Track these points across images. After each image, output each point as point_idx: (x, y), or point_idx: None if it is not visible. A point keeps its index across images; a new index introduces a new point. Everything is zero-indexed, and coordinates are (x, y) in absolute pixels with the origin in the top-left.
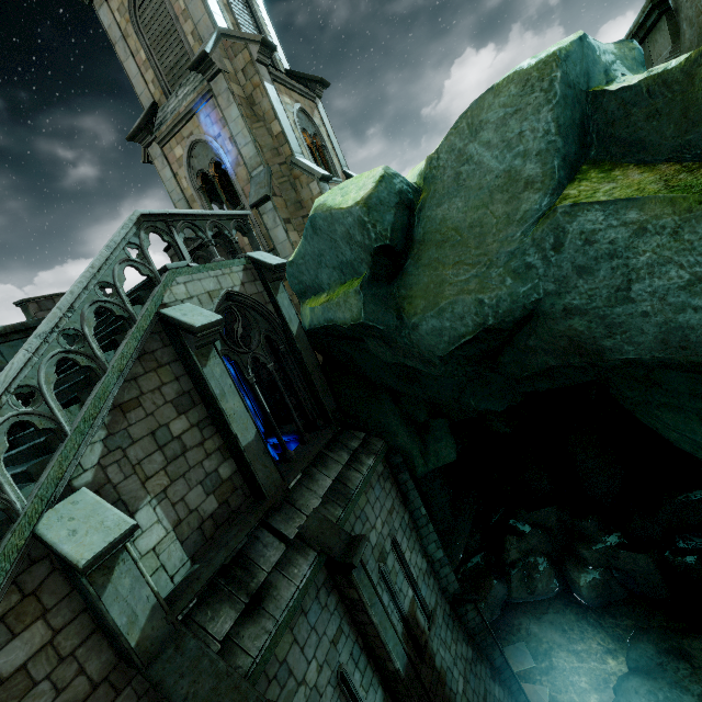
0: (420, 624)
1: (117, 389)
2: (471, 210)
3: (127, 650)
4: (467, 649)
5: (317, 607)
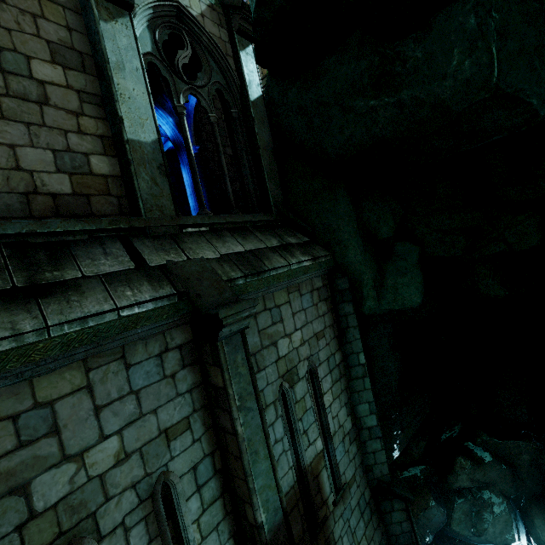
0: (323, 491)
1: None
2: None
3: None
4: None
5: (155, 369)
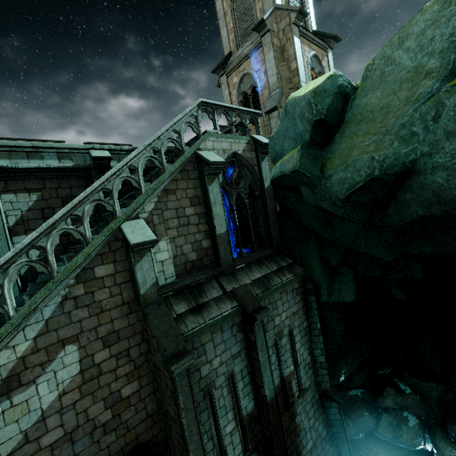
0: (292, 390)
1: (167, 182)
2: (384, 97)
3: (139, 294)
4: (323, 430)
5: (230, 333)
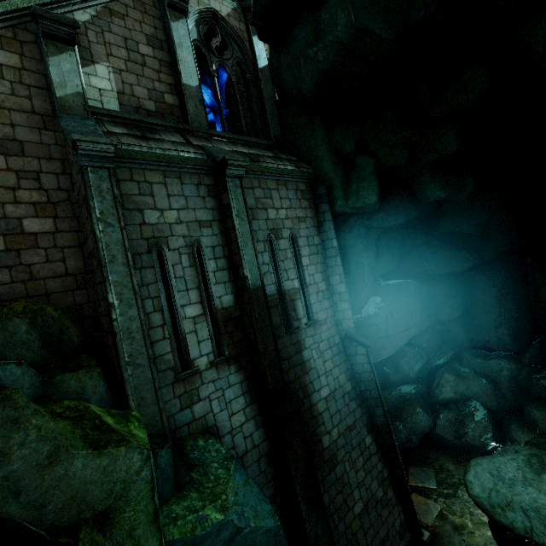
0: (298, 312)
1: None
2: None
3: (53, 94)
4: (346, 382)
5: (195, 191)
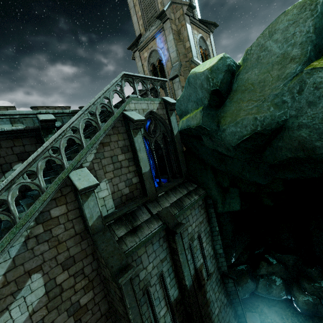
0: (203, 276)
1: (103, 137)
2: (261, 74)
3: (88, 226)
4: (224, 299)
5: (158, 244)
